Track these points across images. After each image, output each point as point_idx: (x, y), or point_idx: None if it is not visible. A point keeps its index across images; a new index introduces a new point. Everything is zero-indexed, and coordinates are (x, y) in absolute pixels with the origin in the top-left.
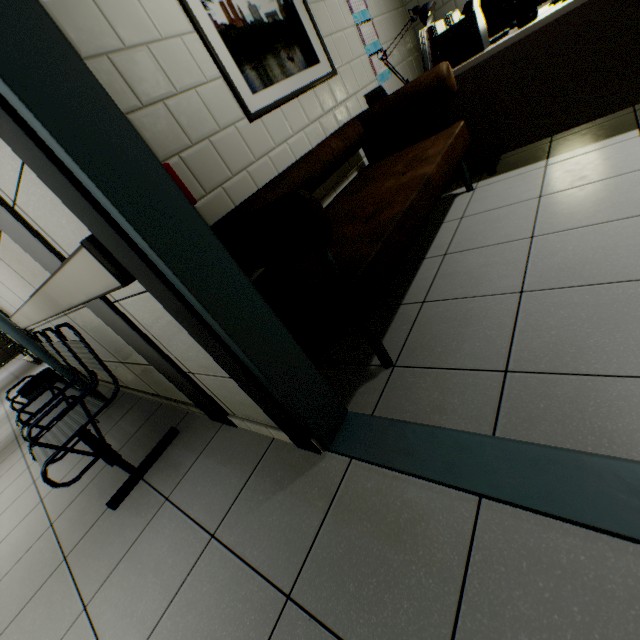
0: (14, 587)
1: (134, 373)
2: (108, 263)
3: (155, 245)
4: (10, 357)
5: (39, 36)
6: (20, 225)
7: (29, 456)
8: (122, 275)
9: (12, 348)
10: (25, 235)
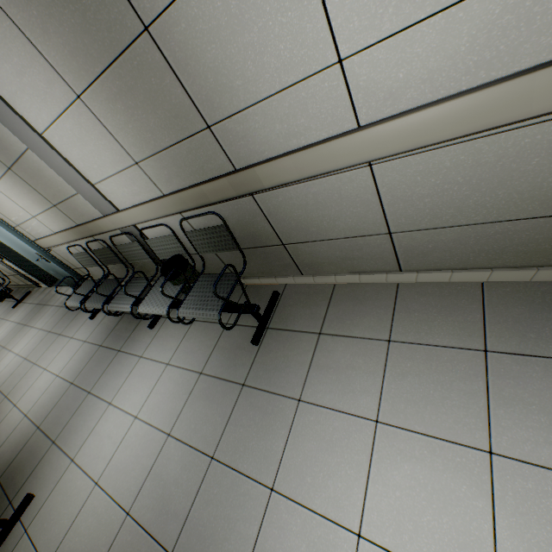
0: None
1: (18, 278)
2: None
3: (6, 255)
4: None
5: None
6: None
7: None
8: (2, 258)
9: None
10: None
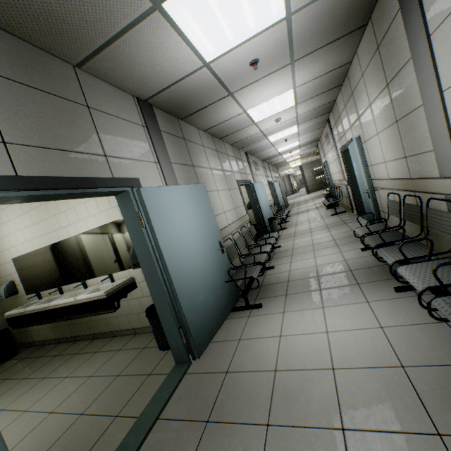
0: (314, 219)
1: (346, 200)
2: (347, 182)
3: (351, 183)
4: (317, 190)
5: (351, 166)
6: (343, 174)
7: (319, 210)
8: (348, 184)
9: (319, 187)
10: (342, 175)
